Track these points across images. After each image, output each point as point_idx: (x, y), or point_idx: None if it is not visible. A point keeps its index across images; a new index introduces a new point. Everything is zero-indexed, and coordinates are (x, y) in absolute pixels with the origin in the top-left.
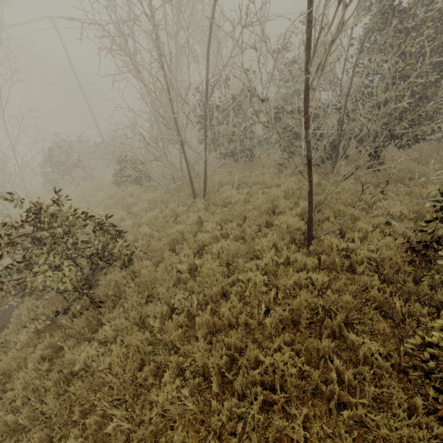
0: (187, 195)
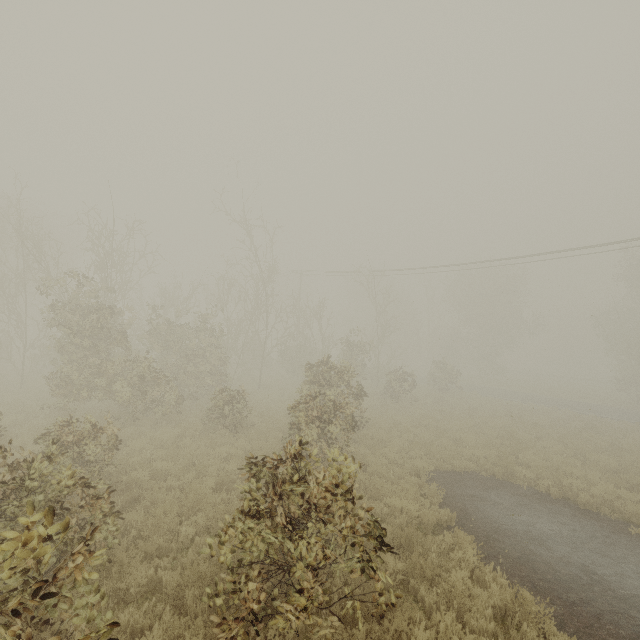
0: None
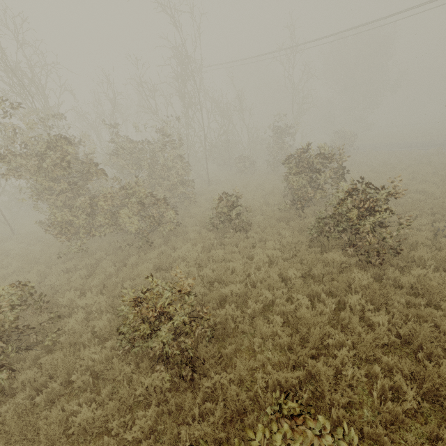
0: None
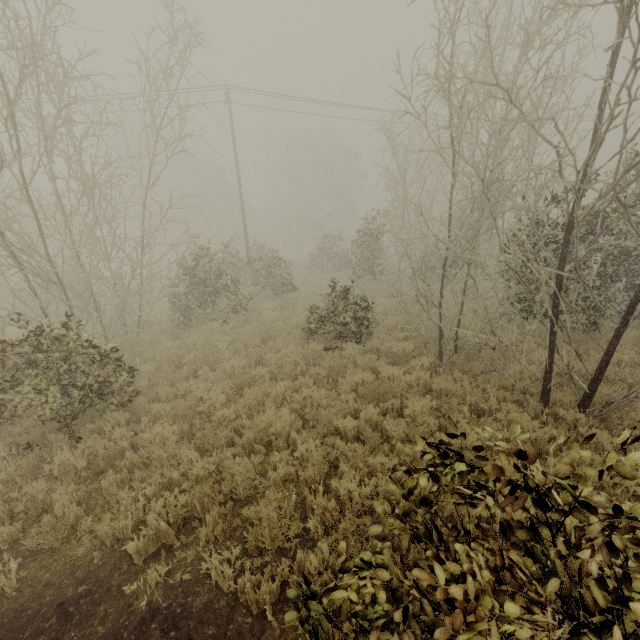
0: (496, 387)
